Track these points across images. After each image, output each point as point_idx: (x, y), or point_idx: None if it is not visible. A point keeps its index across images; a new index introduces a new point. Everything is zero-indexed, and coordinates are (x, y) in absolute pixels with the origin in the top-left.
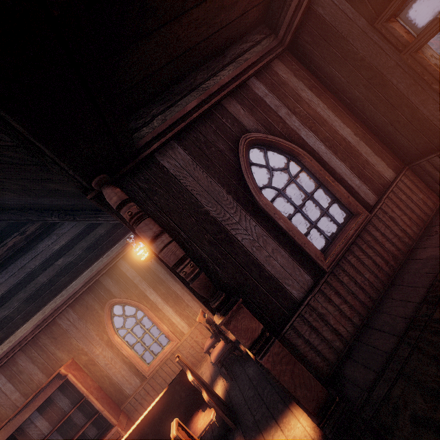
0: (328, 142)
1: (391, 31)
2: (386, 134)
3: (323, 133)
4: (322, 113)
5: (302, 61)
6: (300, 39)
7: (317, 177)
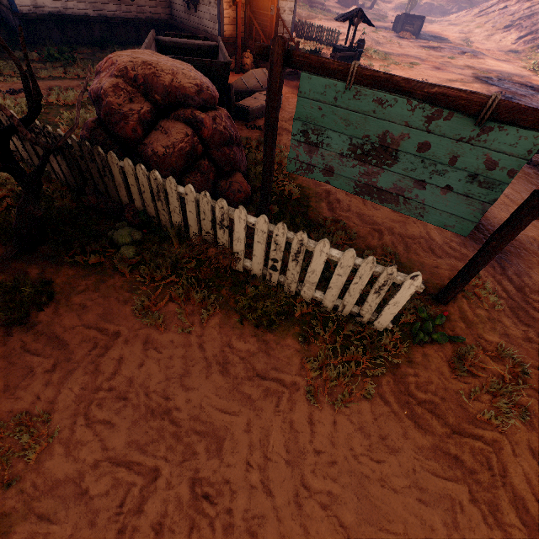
0: None
1: None
2: None
3: None
4: None
5: None
6: None
7: None
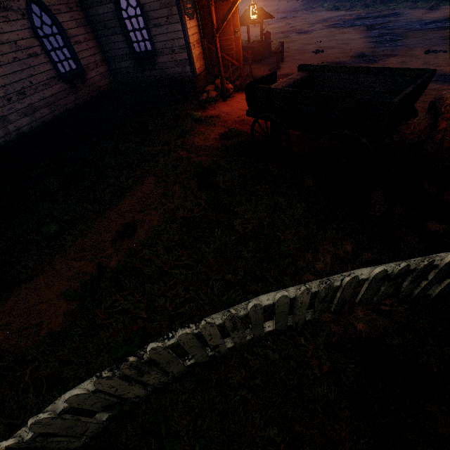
0: None
1: None
2: None
3: None
4: None
5: None
6: None
7: None
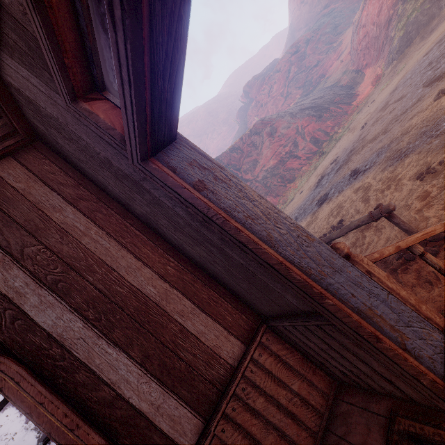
0: (96, 309)
1: (92, 119)
2: (214, 273)
3: (86, 290)
4: (93, 245)
5: (63, 157)
6: (36, 125)
7: (35, 423)
